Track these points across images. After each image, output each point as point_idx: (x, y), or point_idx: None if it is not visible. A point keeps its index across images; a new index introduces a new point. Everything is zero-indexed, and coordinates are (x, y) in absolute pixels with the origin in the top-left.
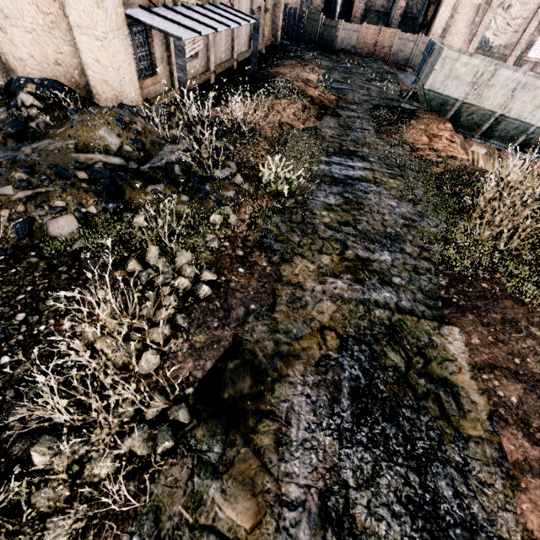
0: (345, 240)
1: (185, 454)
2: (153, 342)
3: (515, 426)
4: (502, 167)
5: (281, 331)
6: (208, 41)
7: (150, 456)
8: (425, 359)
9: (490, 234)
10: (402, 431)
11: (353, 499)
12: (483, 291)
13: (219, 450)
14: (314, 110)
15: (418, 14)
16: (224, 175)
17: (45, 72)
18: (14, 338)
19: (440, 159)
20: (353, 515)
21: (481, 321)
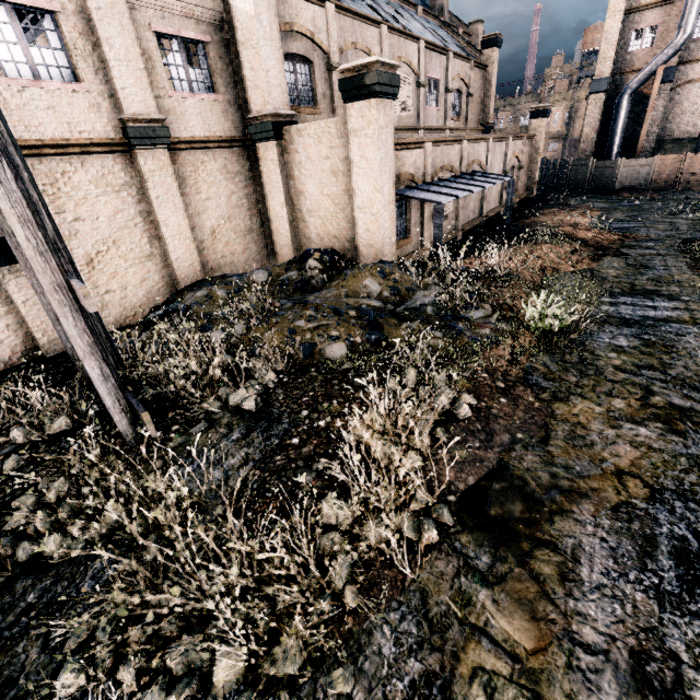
0: (648, 385)
1: (449, 553)
2: (413, 447)
3: None
4: None
5: (558, 465)
6: (458, 204)
7: (415, 543)
8: None
9: None
10: None
11: (691, 678)
12: None
13: (488, 561)
14: (587, 252)
15: None
16: (478, 316)
17: (324, 244)
18: (301, 427)
19: None
20: (692, 697)
21: None
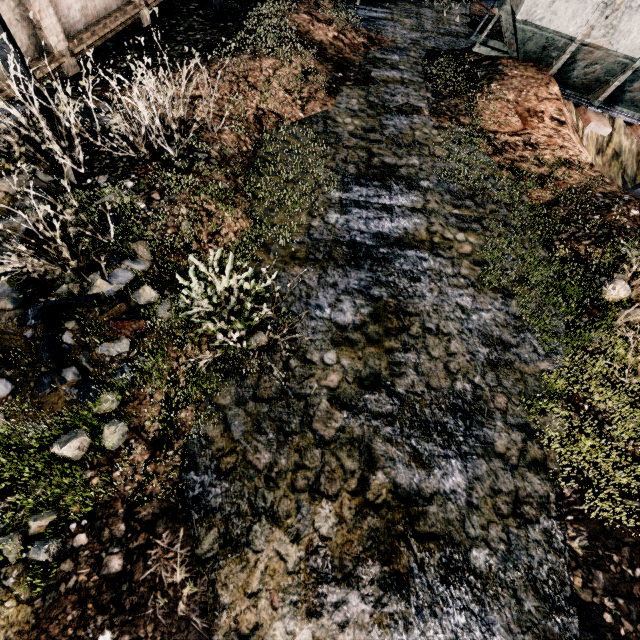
0: (370, 439)
1: None
2: None
3: None
4: (613, 131)
5: None
6: None
7: None
8: None
9: None
10: None
11: None
12: None
13: None
14: (324, 73)
15: None
16: (119, 285)
17: None
18: None
19: (543, 167)
20: None
21: None
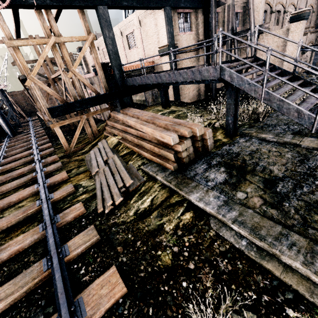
0: None
1: None
2: None
3: None
4: None
5: None
6: (311, 56)
7: None
8: None
9: None
10: None
11: None
12: None
13: None
14: None
15: None
16: None
17: None
18: None
19: None
20: None
21: None
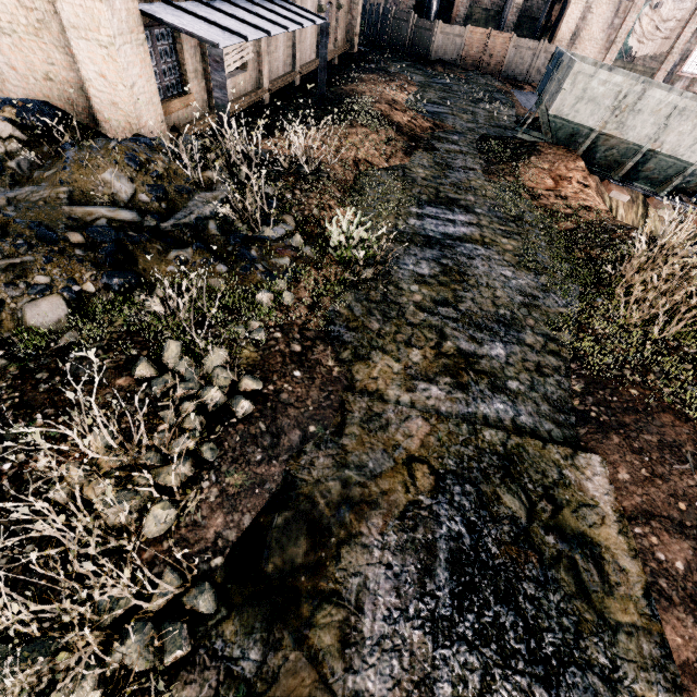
0: (442, 327)
1: (206, 664)
2: (166, 486)
3: (683, 607)
4: (648, 217)
5: (352, 465)
6: (260, 48)
7: (154, 671)
8: (554, 504)
9: (639, 316)
10: (524, 618)
11: None
12: (631, 401)
13: (258, 656)
14: (401, 142)
15: (540, 14)
16: (278, 235)
17: (32, 90)
18: None
19: (569, 210)
20: None
21: (630, 446)
